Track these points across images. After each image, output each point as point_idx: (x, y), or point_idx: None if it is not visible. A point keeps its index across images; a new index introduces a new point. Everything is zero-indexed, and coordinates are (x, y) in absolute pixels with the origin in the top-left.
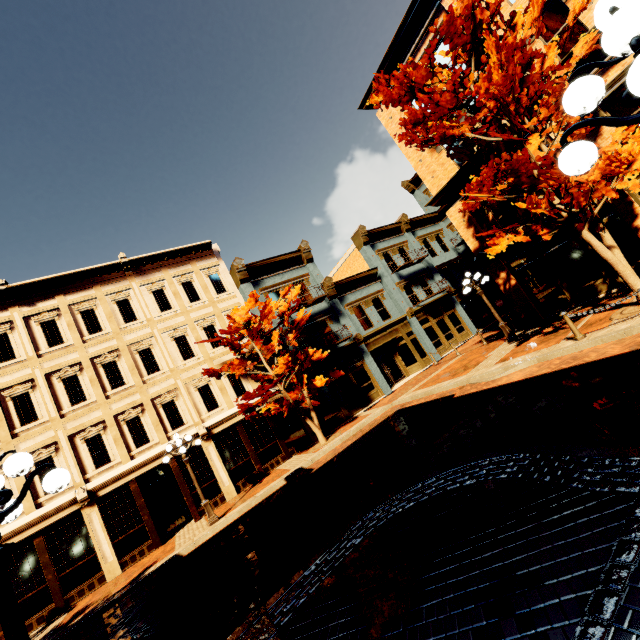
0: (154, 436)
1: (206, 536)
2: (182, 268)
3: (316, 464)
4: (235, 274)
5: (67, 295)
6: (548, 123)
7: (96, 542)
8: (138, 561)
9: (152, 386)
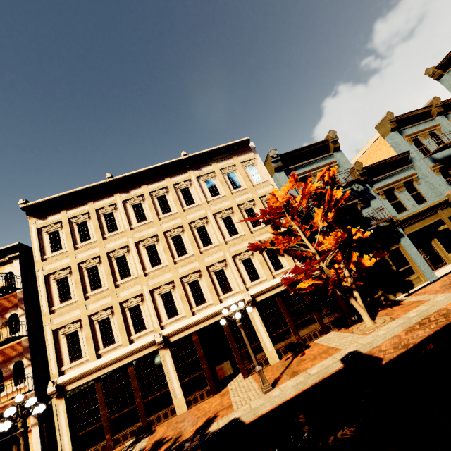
0: (209, 298)
1: (264, 407)
2: (226, 162)
3: (380, 352)
4: (270, 164)
5: (148, 185)
6: None
7: (169, 379)
8: (199, 403)
9: (206, 256)
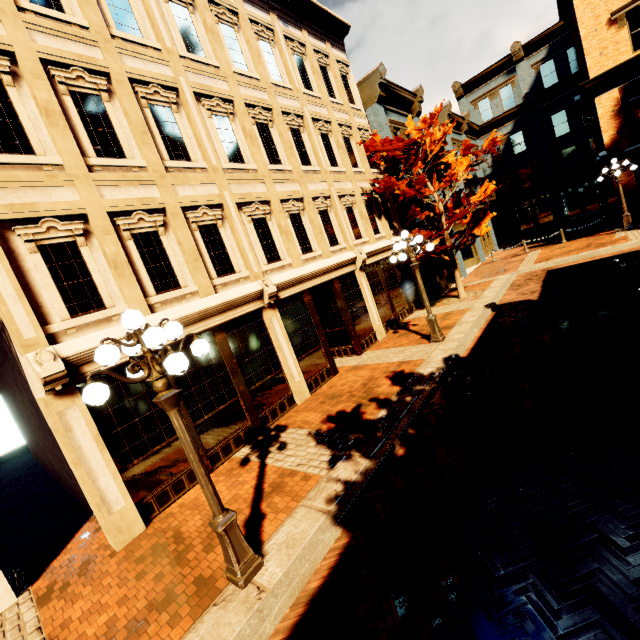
0: (315, 246)
1: (467, 343)
2: (319, 43)
3: (516, 299)
4: (373, 85)
5: None
6: None
7: (283, 355)
8: (321, 386)
9: (309, 181)
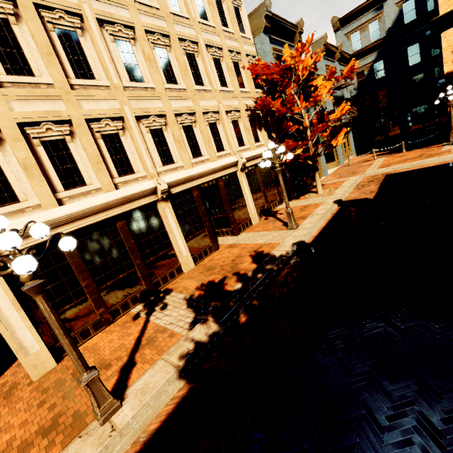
0: (204, 152)
1: (313, 232)
2: None
3: (358, 197)
4: (260, 17)
5: None
6: None
7: (173, 236)
8: (204, 259)
9: (201, 99)
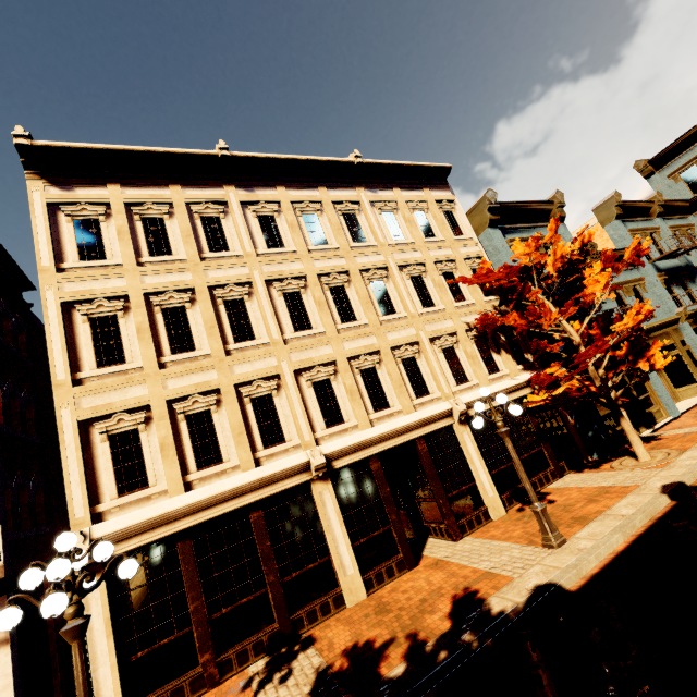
0: (394, 400)
1: (588, 563)
2: (414, 193)
3: None
4: (482, 212)
5: (288, 189)
6: None
7: (331, 538)
8: (386, 584)
9: (390, 331)
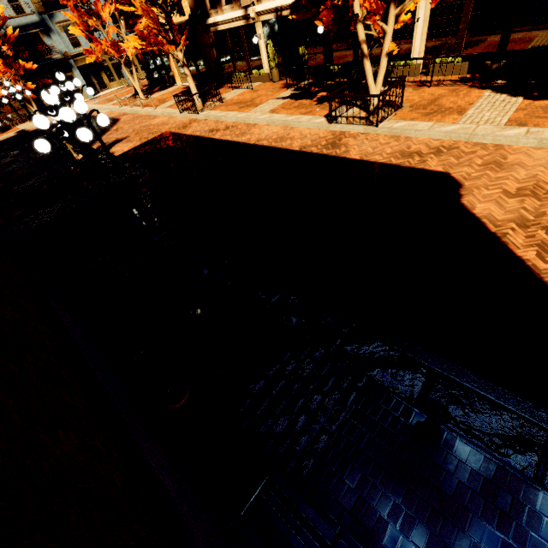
0: None
1: None
2: None
3: (32, 129)
4: None
5: None
6: (90, 20)
7: None
8: None
9: None
